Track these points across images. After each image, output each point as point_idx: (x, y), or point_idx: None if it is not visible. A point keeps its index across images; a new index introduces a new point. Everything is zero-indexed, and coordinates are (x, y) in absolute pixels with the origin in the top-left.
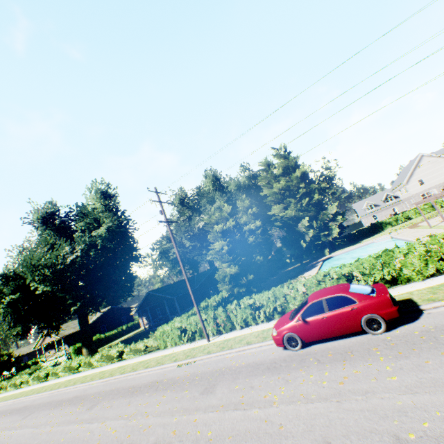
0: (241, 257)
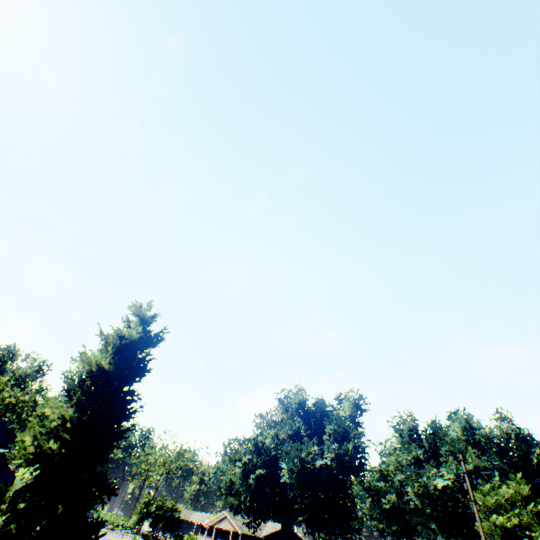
0: None
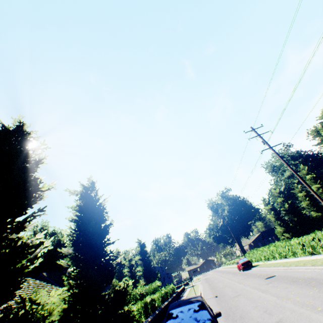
0: (294, 218)
